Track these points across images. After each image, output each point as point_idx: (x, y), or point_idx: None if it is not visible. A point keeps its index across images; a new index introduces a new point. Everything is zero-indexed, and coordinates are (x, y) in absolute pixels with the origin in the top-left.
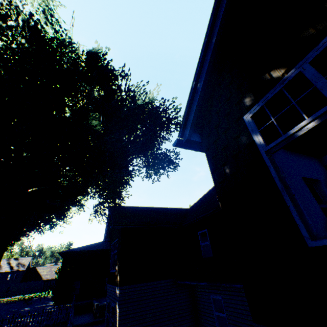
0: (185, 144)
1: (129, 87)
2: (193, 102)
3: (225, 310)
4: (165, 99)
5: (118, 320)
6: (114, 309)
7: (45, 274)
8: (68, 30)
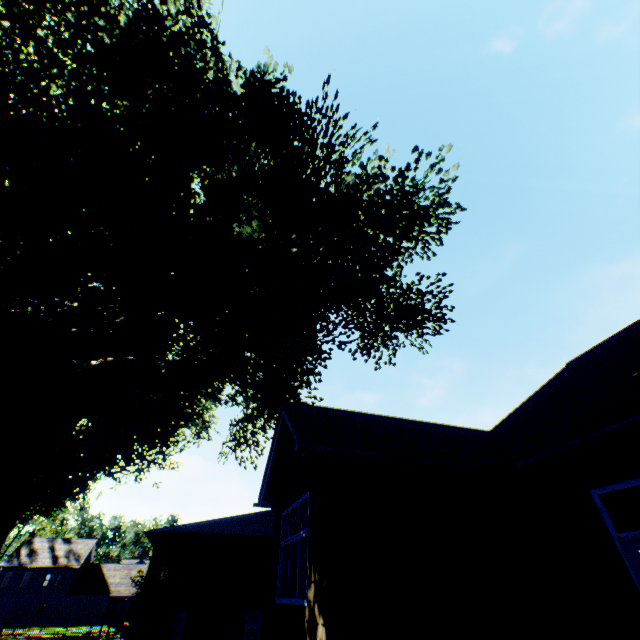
0: None
1: (337, 121)
2: None
3: None
4: (421, 151)
5: None
6: None
7: (116, 582)
8: (213, 17)
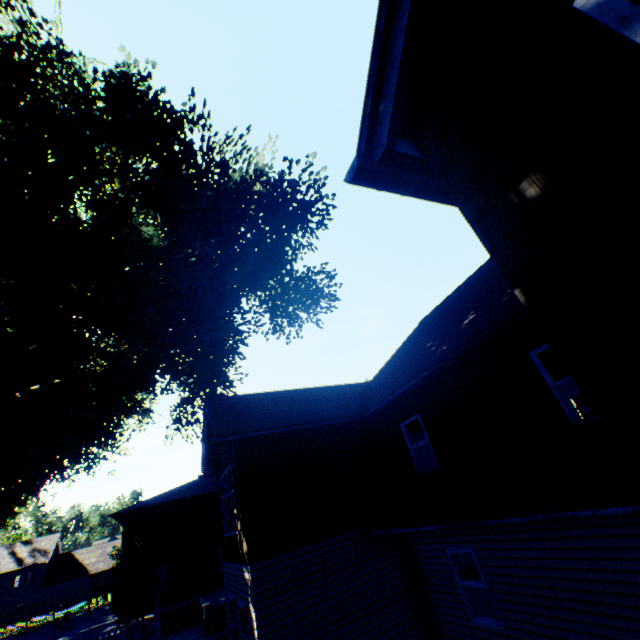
0: (379, 171)
1: (209, 140)
2: (393, 40)
3: (482, 574)
4: (291, 159)
5: (257, 636)
6: (246, 614)
7: (93, 562)
8: (51, 22)
